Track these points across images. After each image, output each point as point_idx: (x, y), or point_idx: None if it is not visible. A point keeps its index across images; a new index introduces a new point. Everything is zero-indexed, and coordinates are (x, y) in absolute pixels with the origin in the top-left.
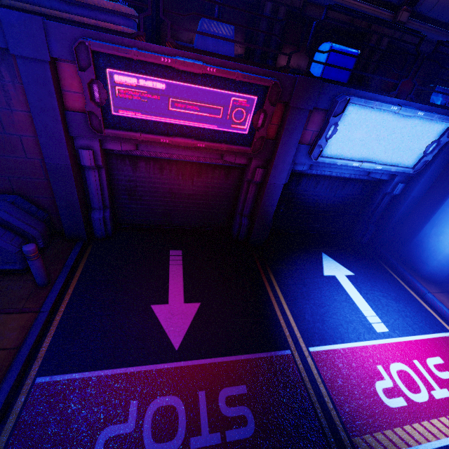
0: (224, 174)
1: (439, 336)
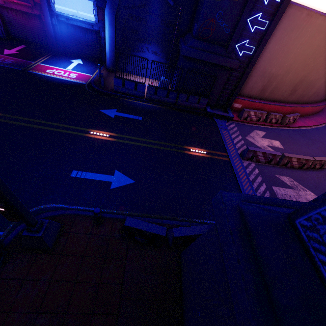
0: (38, 19)
1: (86, 74)
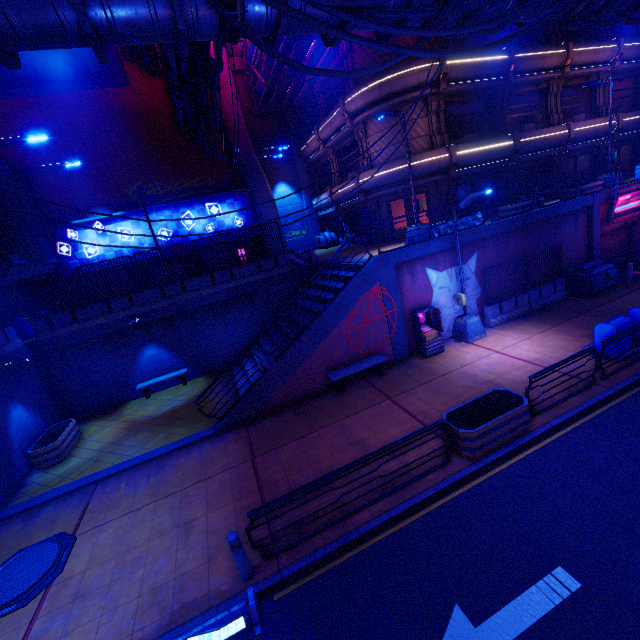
0: (624, 231)
1: None
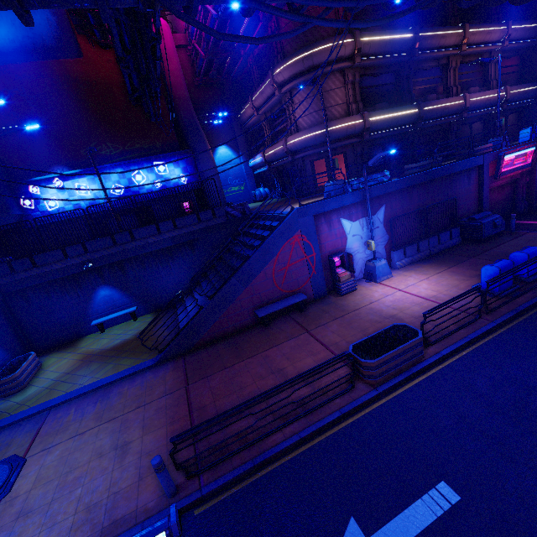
0: (509, 186)
1: None
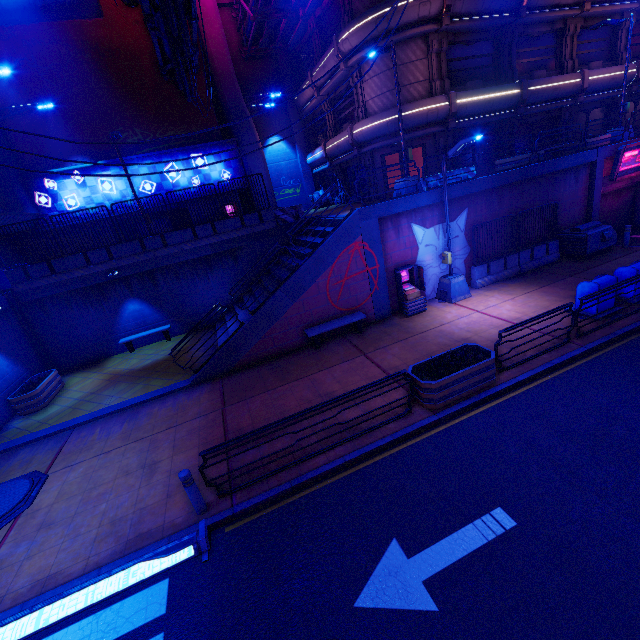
0: (629, 192)
1: None
